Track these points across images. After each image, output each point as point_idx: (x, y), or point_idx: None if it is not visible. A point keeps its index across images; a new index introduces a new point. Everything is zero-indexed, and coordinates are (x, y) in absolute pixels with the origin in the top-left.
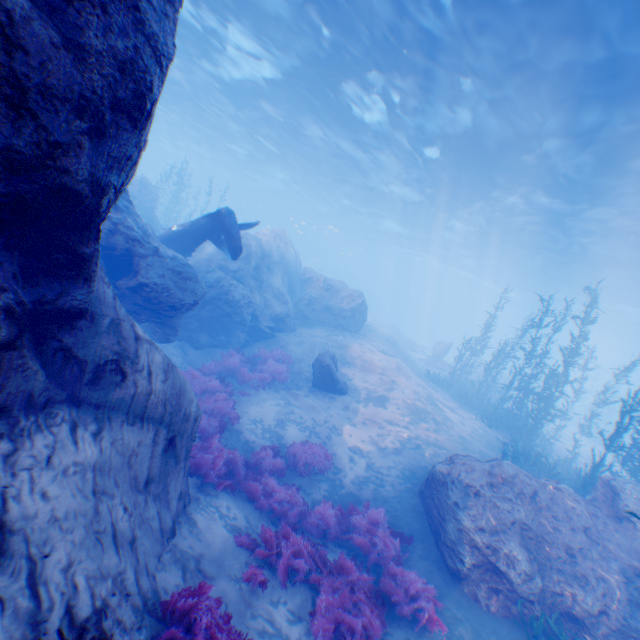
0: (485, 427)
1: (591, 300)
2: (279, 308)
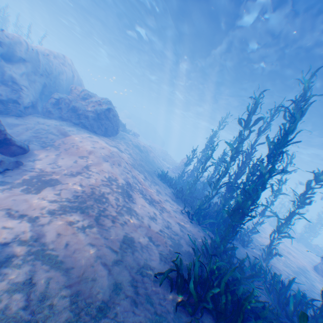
0: (187, 222)
1: (305, 90)
2: (2, 91)
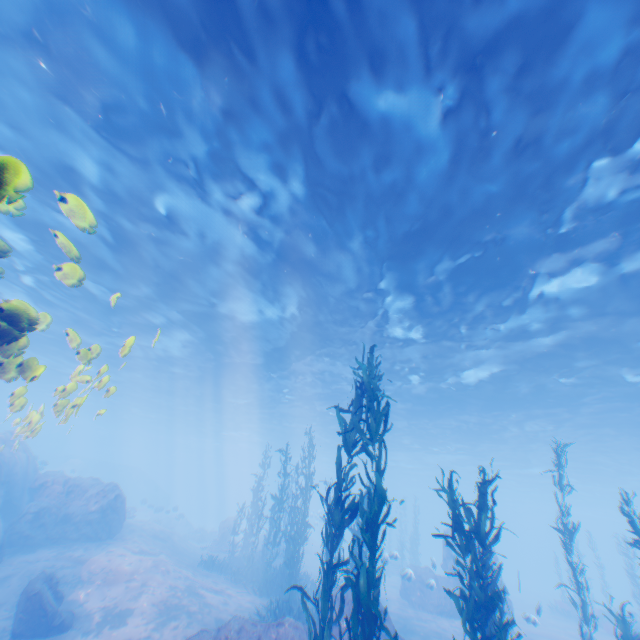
0: (257, 597)
1: (310, 441)
2: None
